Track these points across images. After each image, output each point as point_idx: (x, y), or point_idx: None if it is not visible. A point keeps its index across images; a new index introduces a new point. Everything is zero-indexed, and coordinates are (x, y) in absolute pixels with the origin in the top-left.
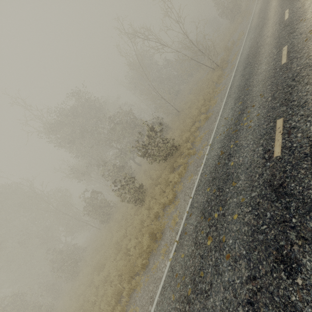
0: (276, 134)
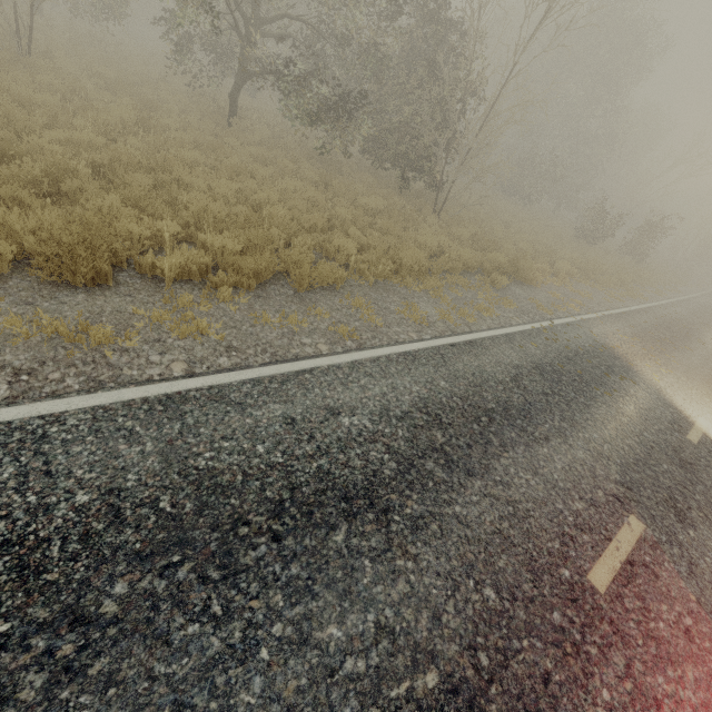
0: None
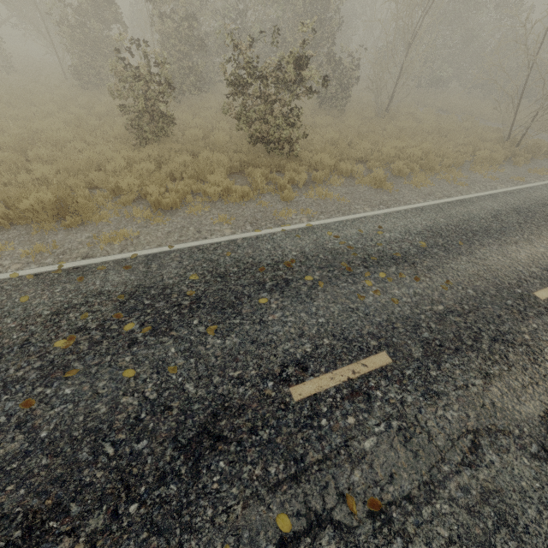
0: (347, 367)
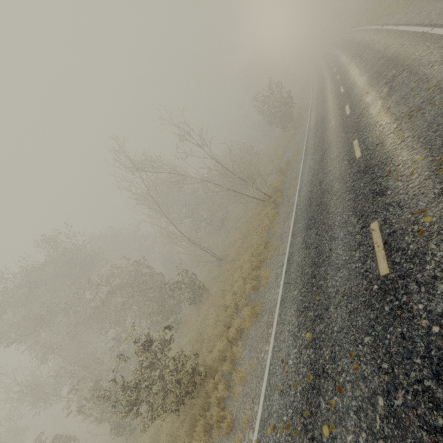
0: None
